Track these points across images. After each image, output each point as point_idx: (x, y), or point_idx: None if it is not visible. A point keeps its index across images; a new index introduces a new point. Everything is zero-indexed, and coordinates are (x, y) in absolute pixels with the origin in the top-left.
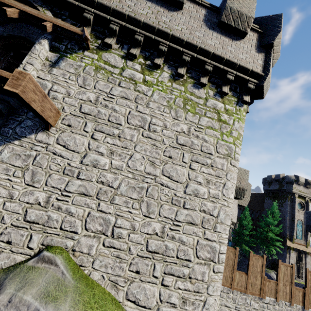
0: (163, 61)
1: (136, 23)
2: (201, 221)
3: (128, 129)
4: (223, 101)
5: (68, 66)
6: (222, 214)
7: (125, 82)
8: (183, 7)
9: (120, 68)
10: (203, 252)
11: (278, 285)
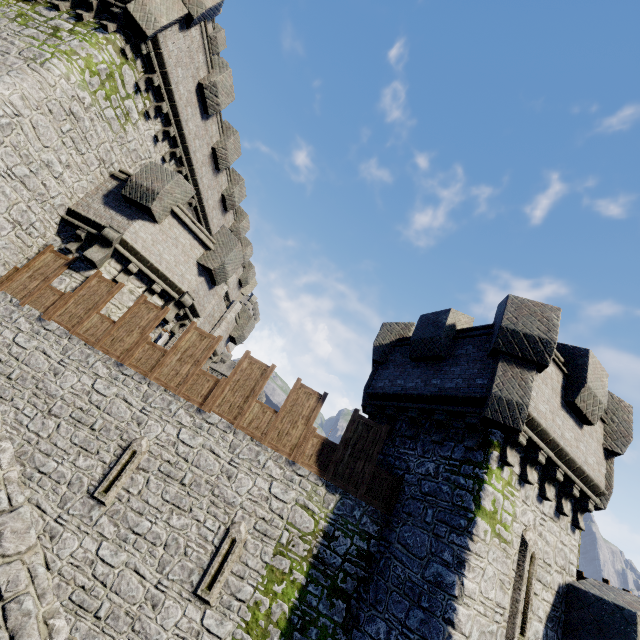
0: None
1: None
2: None
3: None
4: (77, 24)
5: None
6: None
7: None
8: None
9: None
10: None
11: (168, 355)
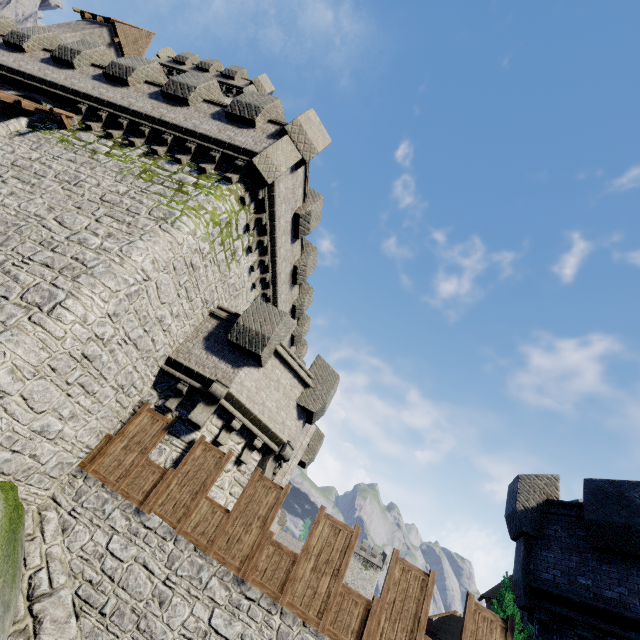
0: (145, 142)
1: (127, 111)
2: (63, 267)
3: (50, 181)
4: (200, 177)
5: (34, 137)
6: (101, 267)
7: (84, 152)
8: (190, 103)
9: (88, 143)
10: (35, 296)
11: (299, 562)
